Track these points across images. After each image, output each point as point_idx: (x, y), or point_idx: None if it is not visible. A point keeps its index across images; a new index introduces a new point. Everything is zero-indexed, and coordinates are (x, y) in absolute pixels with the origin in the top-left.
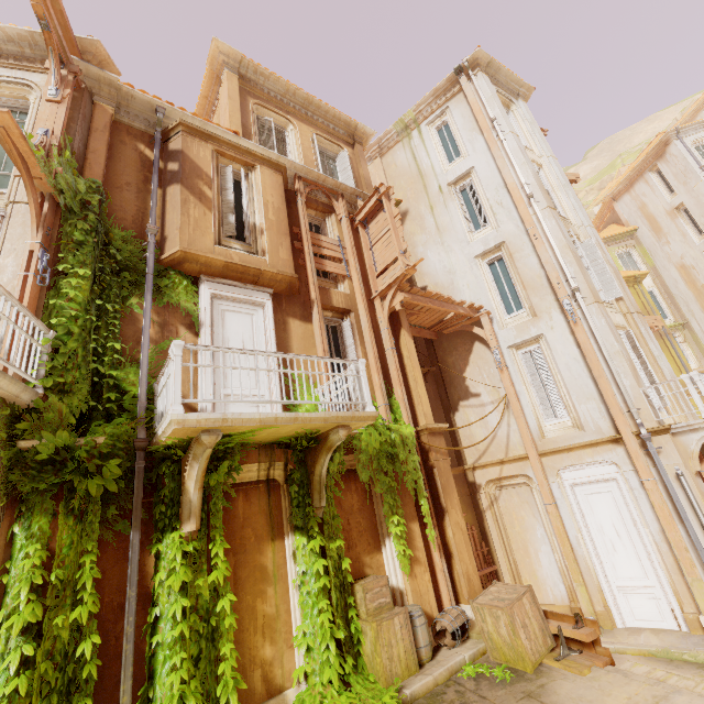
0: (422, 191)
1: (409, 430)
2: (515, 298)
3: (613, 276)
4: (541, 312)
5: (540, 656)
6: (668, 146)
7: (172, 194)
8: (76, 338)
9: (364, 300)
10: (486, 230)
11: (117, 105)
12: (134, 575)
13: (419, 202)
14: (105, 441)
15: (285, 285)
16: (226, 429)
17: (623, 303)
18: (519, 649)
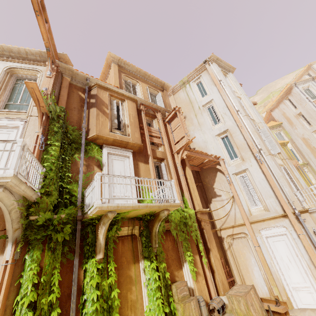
0: (191, 109)
1: (192, 211)
2: (234, 153)
3: (275, 143)
4: (246, 159)
5: None
6: (292, 89)
7: (92, 111)
8: (53, 171)
9: (170, 154)
10: (220, 124)
11: (71, 77)
12: (76, 279)
13: (190, 113)
14: (64, 216)
15: (137, 148)
16: (117, 211)
17: (281, 154)
18: None
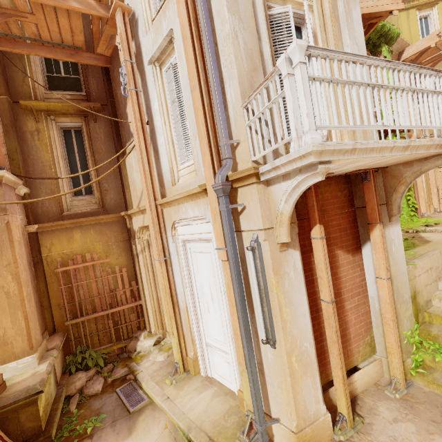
0: None
1: None
2: None
3: None
4: None
5: None
6: None
7: None
8: None
9: None
10: None
11: None
12: None
13: None
14: None
15: None
16: None
17: None
18: None
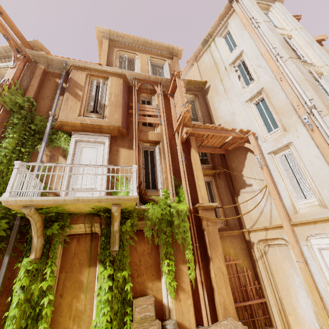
0: (216, 73)
1: (183, 207)
2: (273, 122)
3: None
4: (289, 127)
5: None
6: None
7: (64, 97)
8: (4, 164)
9: (166, 135)
10: (252, 84)
11: (48, 65)
12: (1, 278)
13: (215, 79)
14: (1, 211)
15: (116, 131)
16: (38, 205)
17: None
18: None
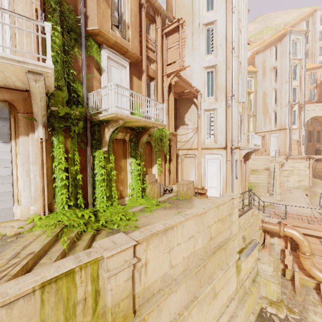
0: (191, 22)
1: (168, 132)
2: (212, 91)
3: (245, 93)
4: (219, 100)
5: (191, 196)
6: (284, 37)
7: None
8: (59, 64)
9: (161, 76)
10: (211, 56)
11: None
12: (90, 160)
13: (188, 28)
14: (78, 114)
15: (135, 60)
16: (125, 119)
17: (244, 104)
18: (187, 194)
